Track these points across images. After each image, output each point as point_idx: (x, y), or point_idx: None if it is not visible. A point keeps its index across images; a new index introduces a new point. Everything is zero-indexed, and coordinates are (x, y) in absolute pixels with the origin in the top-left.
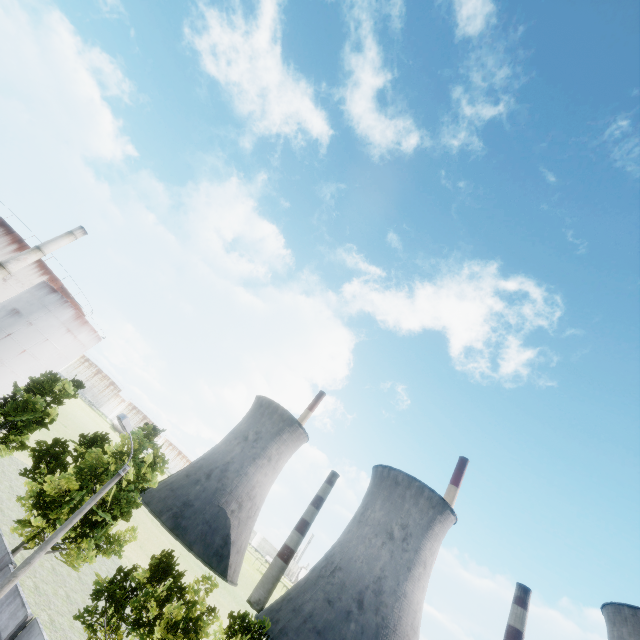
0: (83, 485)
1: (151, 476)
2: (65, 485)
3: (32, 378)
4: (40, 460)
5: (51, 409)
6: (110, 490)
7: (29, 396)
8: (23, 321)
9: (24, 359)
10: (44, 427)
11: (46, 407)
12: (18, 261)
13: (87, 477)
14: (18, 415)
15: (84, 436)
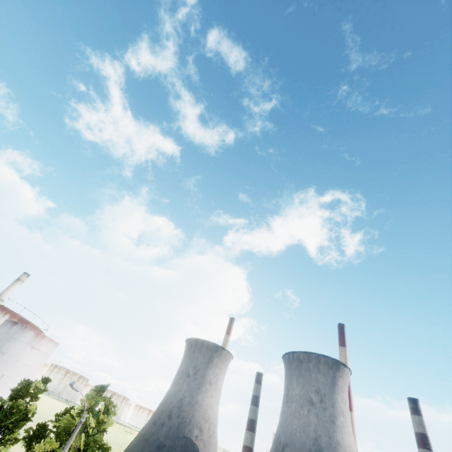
0: (62, 443)
1: (107, 419)
2: (49, 447)
3: (12, 389)
4: (30, 443)
5: (31, 406)
6: (81, 439)
7: (13, 402)
8: None
9: (4, 382)
10: (28, 421)
11: (27, 406)
12: None
13: (64, 438)
14: (8, 419)
15: (58, 414)
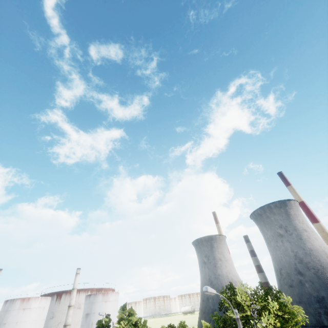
0: None
1: (132, 318)
2: None
3: None
4: None
5: None
6: None
7: None
8: (91, 315)
9: None
10: None
11: None
12: (72, 299)
13: None
14: None
15: None
